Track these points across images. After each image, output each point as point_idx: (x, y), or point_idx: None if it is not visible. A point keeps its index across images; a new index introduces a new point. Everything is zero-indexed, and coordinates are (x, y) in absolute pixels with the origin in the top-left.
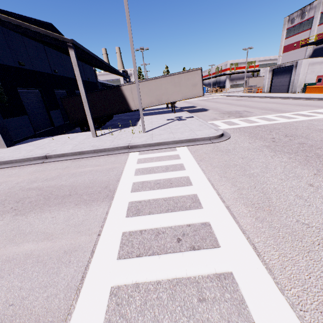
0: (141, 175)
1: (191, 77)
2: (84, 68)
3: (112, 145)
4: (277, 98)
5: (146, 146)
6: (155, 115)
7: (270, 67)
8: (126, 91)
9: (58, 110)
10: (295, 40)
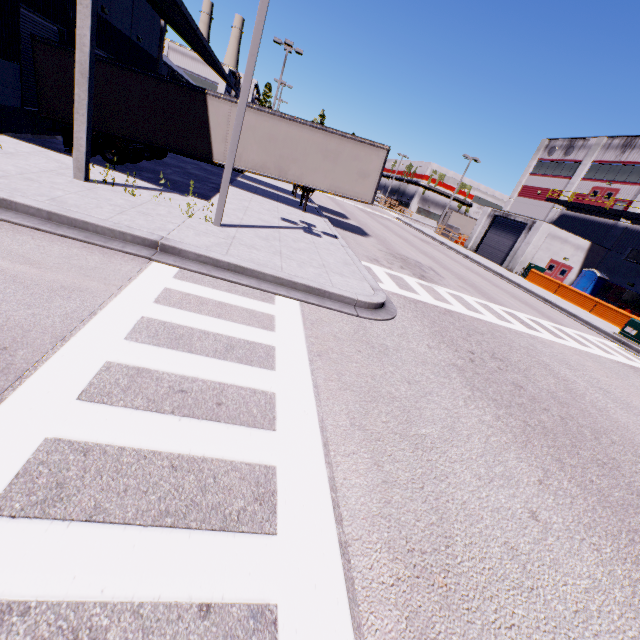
0: (146, 346)
1: (364, 156)
2: (135, 7)
3: (113, 222)
4: (484, 268)
5: (205, 261)
6: (262, 198)
7: (493, 210)
8: (216, 112)
9: (13, 63)
10: (543, 185)
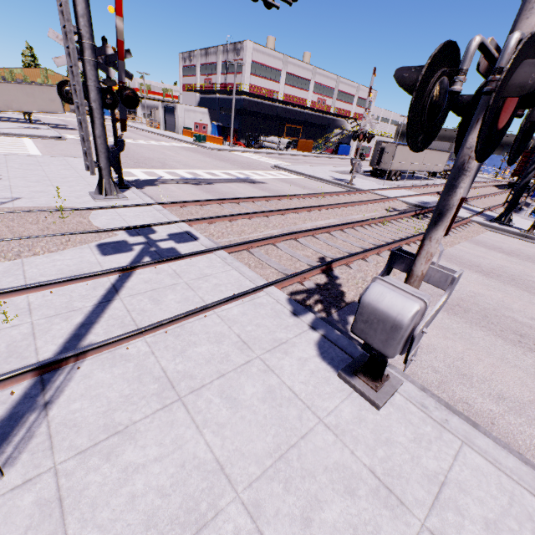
0: None
1: (47, 92)
2: None
3: None
4: (157, 135)
5: None
6: (6, 122)
7: (162, 104)
8: None
9: None
10: (189, 82)
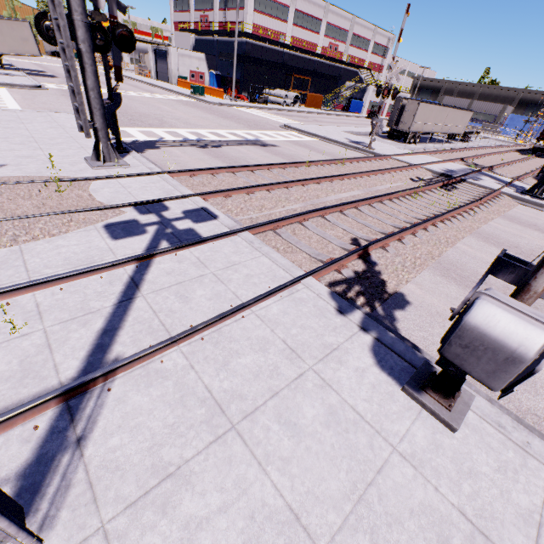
0: None
1: (17, 28)
2: None
3: None
4: (149, 85)
5: None
6: None
7: (152, 46)
8: None
9: None
10: (182, 20)
